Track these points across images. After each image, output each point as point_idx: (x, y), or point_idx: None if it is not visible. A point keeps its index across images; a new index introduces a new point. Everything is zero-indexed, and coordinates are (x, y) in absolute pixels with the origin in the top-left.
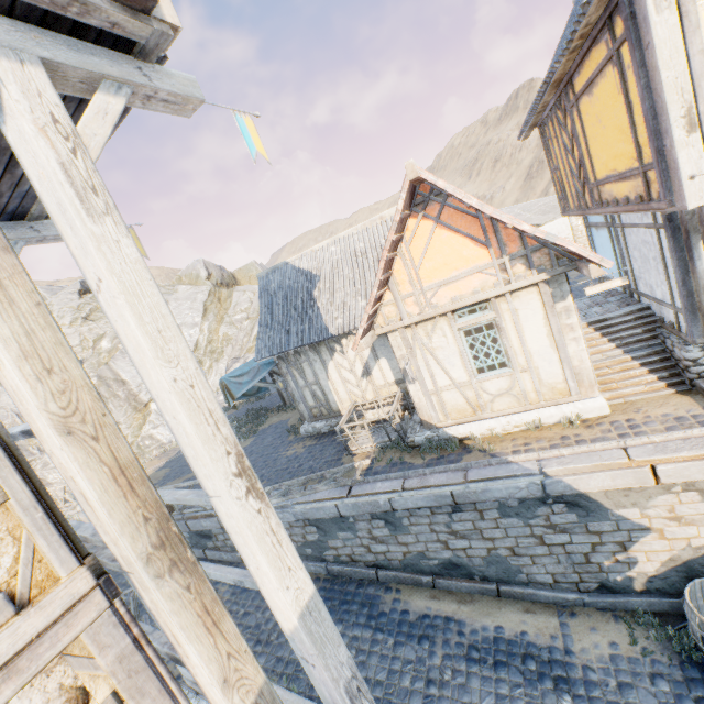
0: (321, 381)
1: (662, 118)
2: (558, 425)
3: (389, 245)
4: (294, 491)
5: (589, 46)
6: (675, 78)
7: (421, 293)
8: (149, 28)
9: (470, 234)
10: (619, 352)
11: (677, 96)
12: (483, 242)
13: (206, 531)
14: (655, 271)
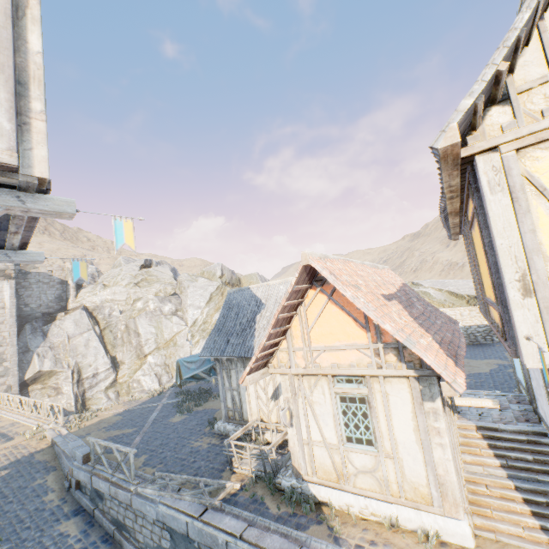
0: (241, 389)
1: (501, 275)
2: (414, 533)
3: (281, 308)
4: (168, 487)
5: (466, 197)
6: (509, 246)
7: (309, 350)
8: (15, 179)
9: (353, 315)
10: (503, 473)
11: (511, 261)
12: (363, 325)
13: (101, 491)
14: (545, 399)
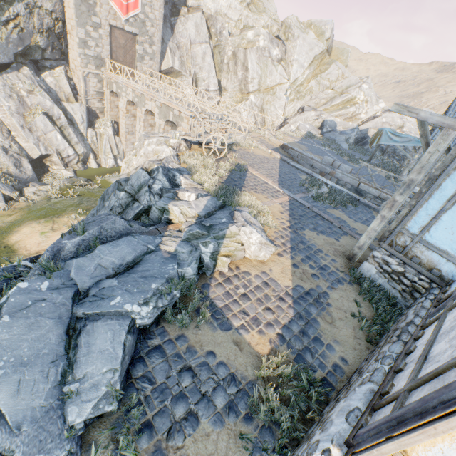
0: None
1: None
2: None
3: None
4: None
5: None
6: None
7: None
8: None
9: None
10: None
11: None
12: None
13: (362, 192)
14: None
